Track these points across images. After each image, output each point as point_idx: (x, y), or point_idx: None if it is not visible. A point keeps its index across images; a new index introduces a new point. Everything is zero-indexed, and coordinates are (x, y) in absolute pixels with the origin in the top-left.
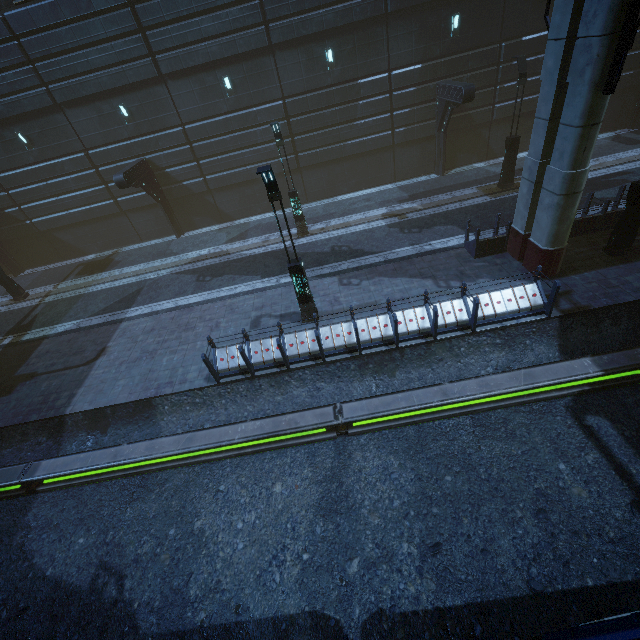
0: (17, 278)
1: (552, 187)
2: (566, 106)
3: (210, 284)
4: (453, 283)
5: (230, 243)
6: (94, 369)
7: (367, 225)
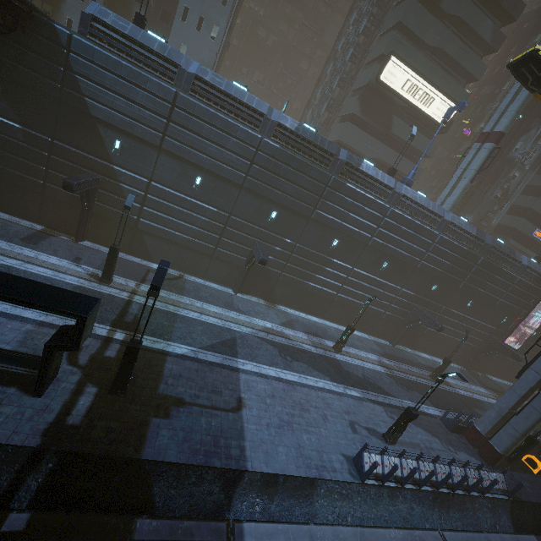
0: (80, 246)
1: (516, 427)
2: (535, 400)
3: (294, 366)
4: (450, 448)
5: (285, 327)
6: (245, 421)
7: (374, 366)
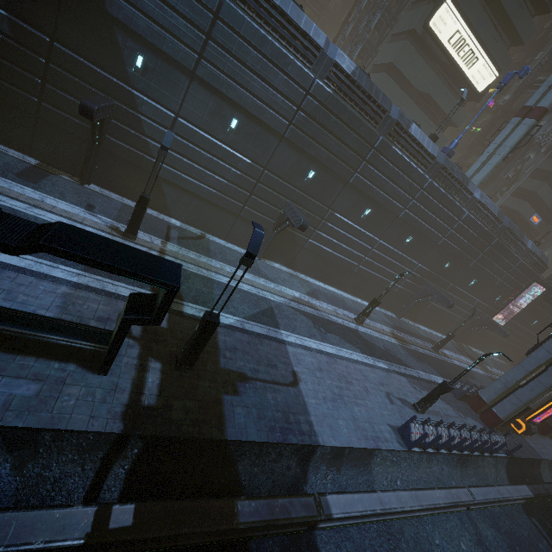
0: (87, 190)
1: (520, 398)
2: (543, 375)
3: (329, 338)
4: (461, 414)
5: (311, 297)
6: (305, 396)
7: (390, 338)
